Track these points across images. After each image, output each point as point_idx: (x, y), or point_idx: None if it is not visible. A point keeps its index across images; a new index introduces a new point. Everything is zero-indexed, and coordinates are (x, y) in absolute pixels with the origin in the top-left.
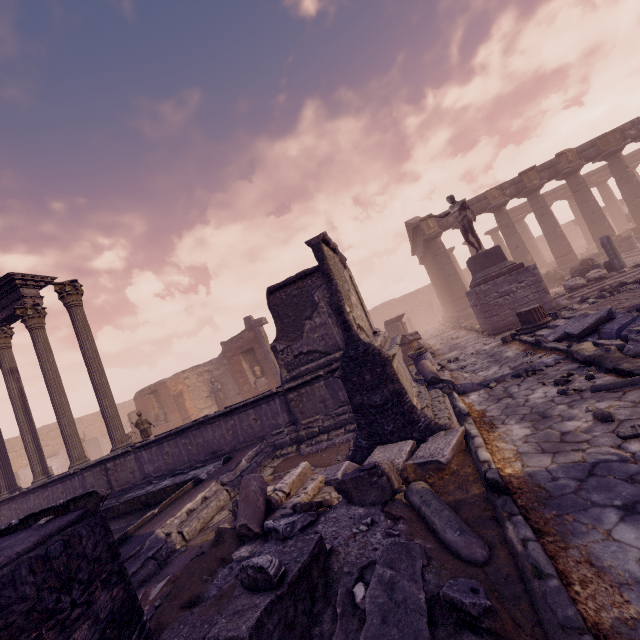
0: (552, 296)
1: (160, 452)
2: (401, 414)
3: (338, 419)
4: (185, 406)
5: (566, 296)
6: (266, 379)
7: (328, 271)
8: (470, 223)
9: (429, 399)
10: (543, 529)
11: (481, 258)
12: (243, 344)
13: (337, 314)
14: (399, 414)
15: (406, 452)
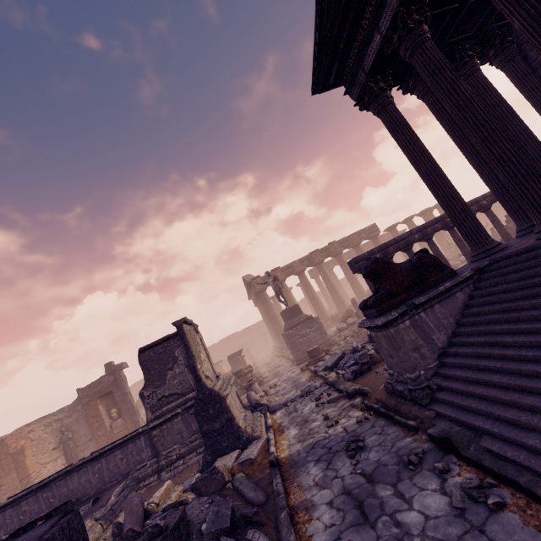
0: (333, 333)
1: (16, 513)
2: (232, 433)
3: (191, 445)
4: (25, 464)
5: (337, 335)
6: (123, 420)
7: (187, 342)
8: (280, 289)
9: (251, 420)
10: (287, 478)
11: (288, 312)
12: (102, 388)
13: (192, 371)
14: (231, 433)
15: (234, 457)
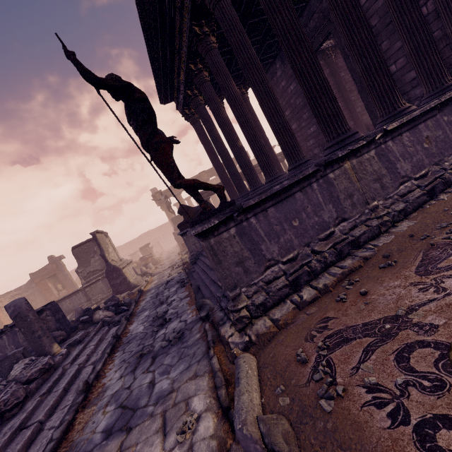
0: None
1: None
2: (126, 284)
3: (108, 294)
4: (0, 321)
5: None
6: (66, 290)
7: (99, 243)
8: (169, 204)
9: (139, 279)
10: (143, 295)
11: (175, 219)
12: (48, 272)
13: (103, 257)
14: (126, 284)
15: (126, 293)
